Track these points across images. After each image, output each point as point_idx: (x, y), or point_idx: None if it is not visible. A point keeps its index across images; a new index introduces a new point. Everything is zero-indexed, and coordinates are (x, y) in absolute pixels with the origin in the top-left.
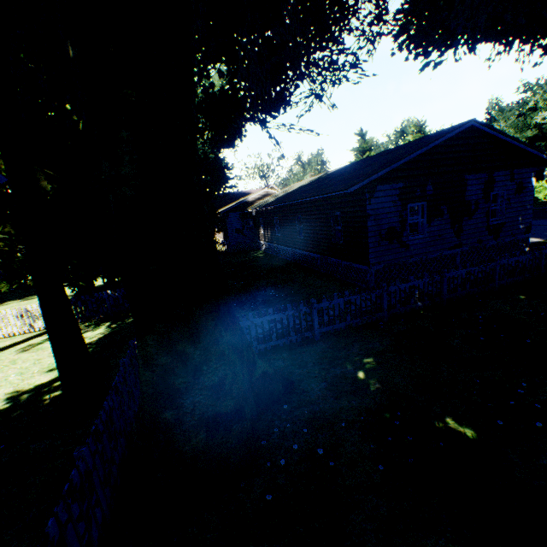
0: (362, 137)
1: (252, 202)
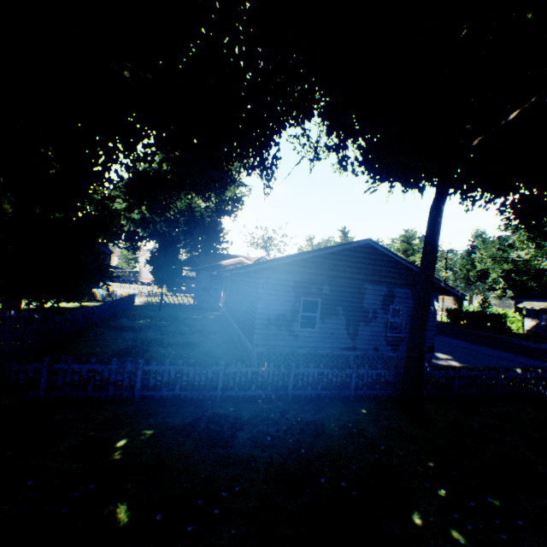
0: (344, 234)
1: (225, 266)
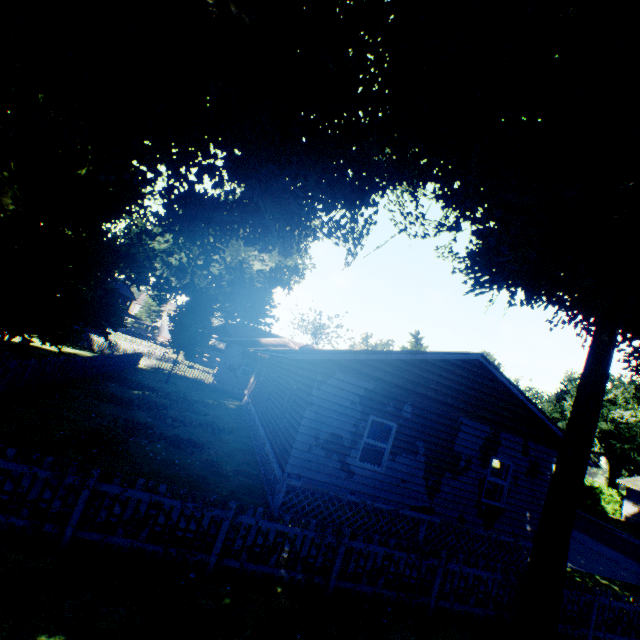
0: (417, 340)
1: (265, 344)
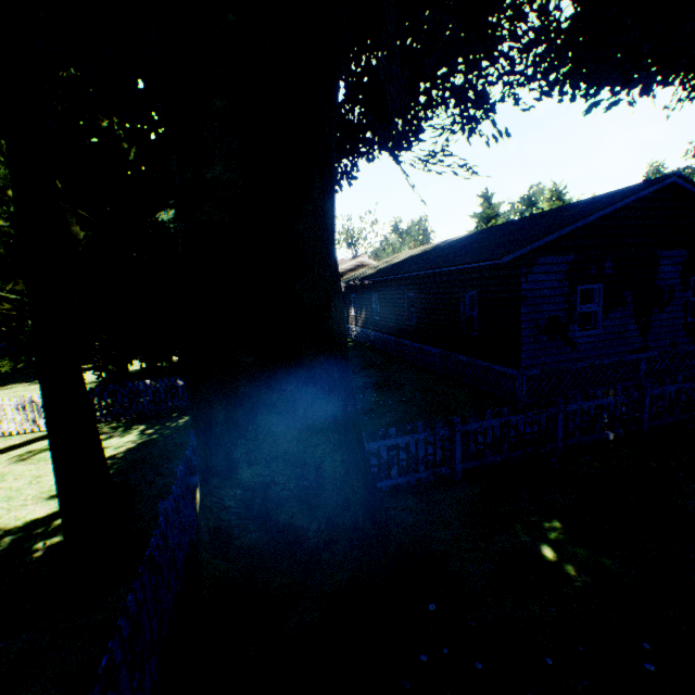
0: (487, 200)
1: (341, 273)
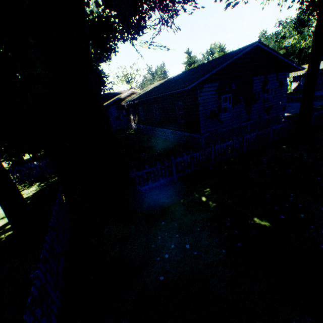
0: (189, 54)
1: (124, 98)
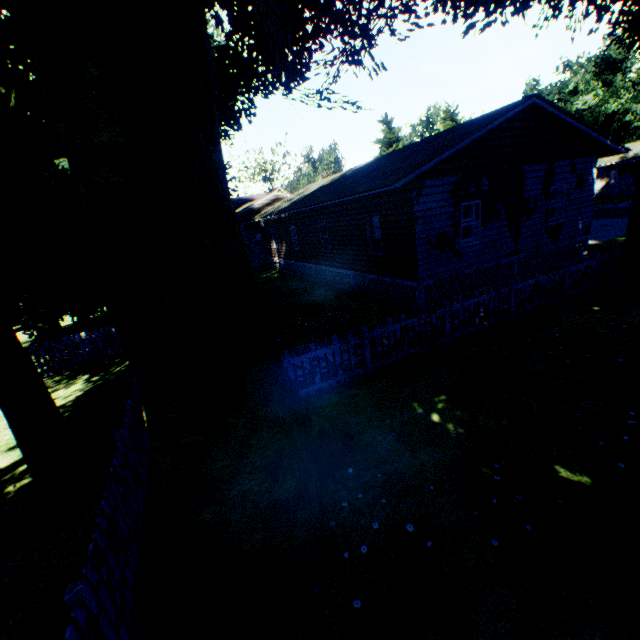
0: (388, 125)
1: (259, 209)
